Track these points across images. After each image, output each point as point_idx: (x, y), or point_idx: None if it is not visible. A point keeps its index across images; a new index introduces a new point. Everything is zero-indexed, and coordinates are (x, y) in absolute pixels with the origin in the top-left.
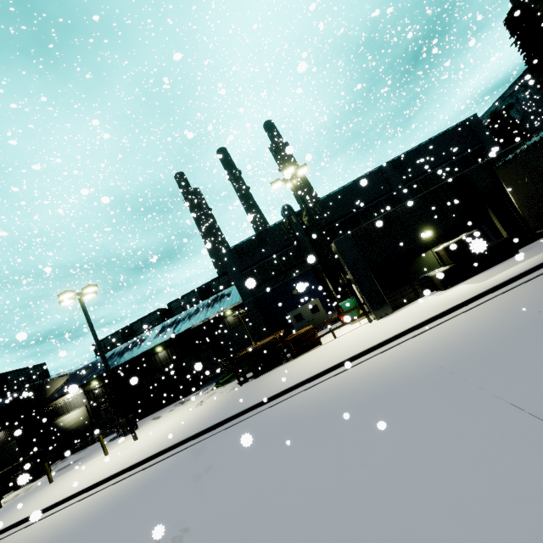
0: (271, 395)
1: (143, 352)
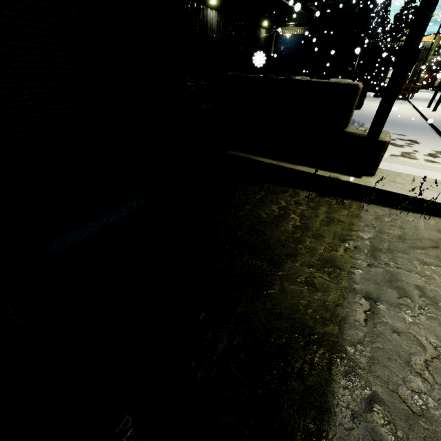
0: None
1: (310, 3)
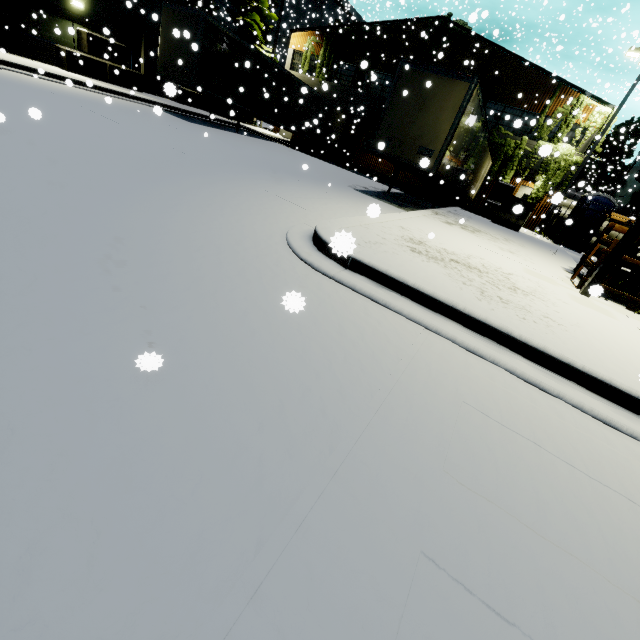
0: None
1: None
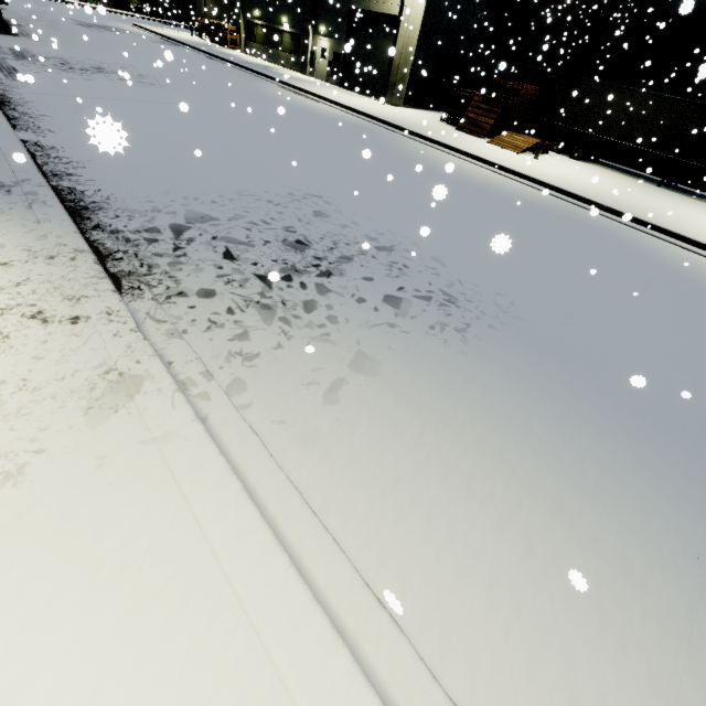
0: None
1: None
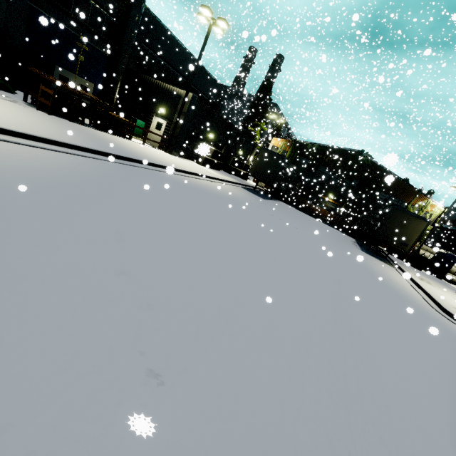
0: (160, 164)
1: None
